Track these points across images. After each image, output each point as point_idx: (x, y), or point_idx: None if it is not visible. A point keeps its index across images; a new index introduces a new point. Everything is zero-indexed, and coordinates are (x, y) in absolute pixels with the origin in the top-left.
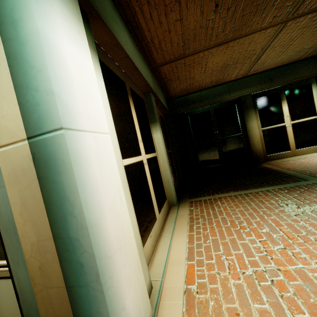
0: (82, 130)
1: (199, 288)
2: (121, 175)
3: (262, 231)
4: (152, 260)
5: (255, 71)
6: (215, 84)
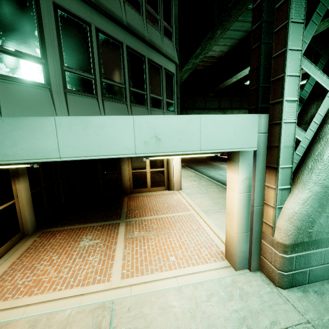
0: None
1: None
2: None
3: (53, 258)
4: None
5: None
6: None
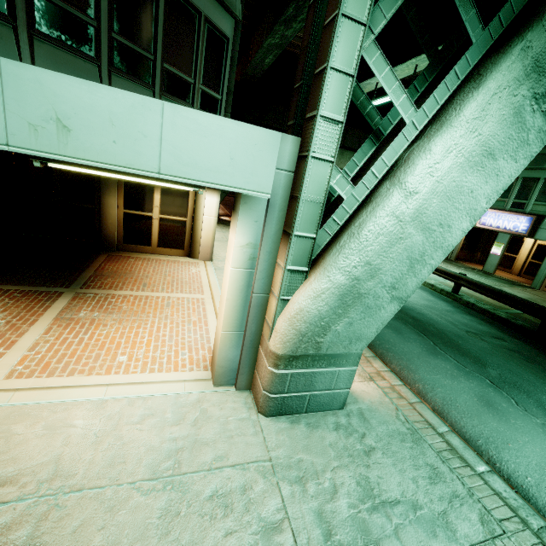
0: None
1: None
2: None
3: None
4: None
5: None
6: None
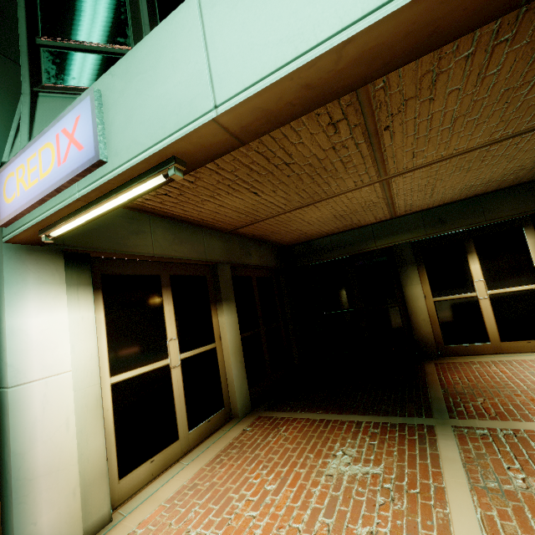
0: (31, 381)
1: (142, 534)
2: (93, 400)
3: (267, 486)
4: (142, 490)
5: (408, 211)
6: (349, 228)
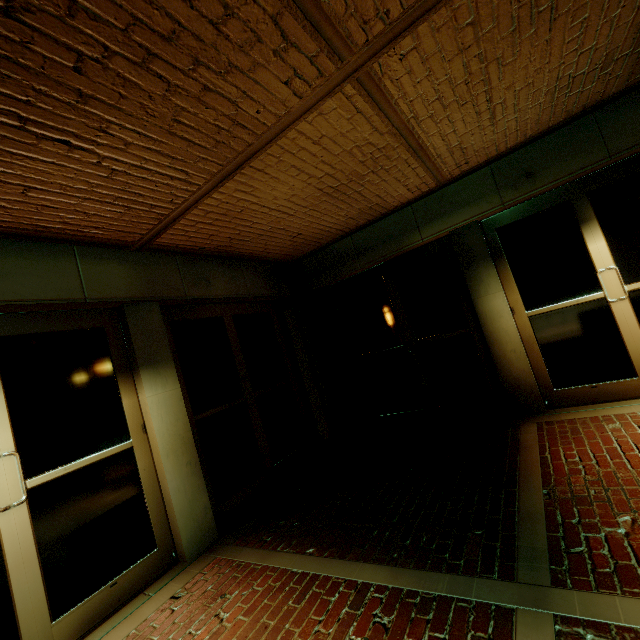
0: None
1: None
2: None
3: None
4: None
5: (463, 164)
6: (373, 216)
